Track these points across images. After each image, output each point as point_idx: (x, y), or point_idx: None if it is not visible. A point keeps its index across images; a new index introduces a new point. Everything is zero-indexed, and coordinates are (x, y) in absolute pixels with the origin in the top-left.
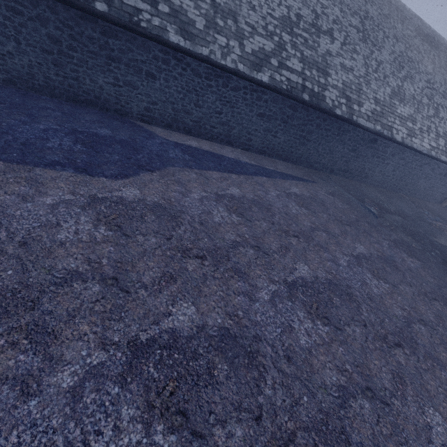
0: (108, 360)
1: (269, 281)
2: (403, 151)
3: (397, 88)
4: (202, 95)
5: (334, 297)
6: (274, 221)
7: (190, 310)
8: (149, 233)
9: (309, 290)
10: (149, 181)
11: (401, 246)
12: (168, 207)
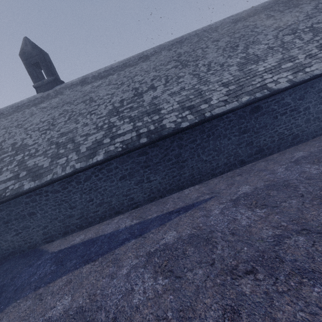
0: None
1: None
2: (310, 86)
3: (243, 59)
4: (70, 199)
5: None
6: None
7: None
8: None
9: None
10: None
11: None
12: None
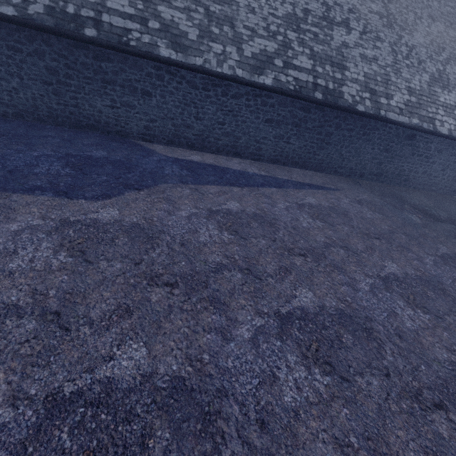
0: (13, 421)
1: (256, 313)
2: (452, 146)
3: (438, 73)
4: (202, 107)
5: (344, 334)
6: (276, 238)
7: (139, 353)
8: (116, 258)
9: (309, 325)
10: (132, 201)
11: (453, 263)
12: (147, 227)
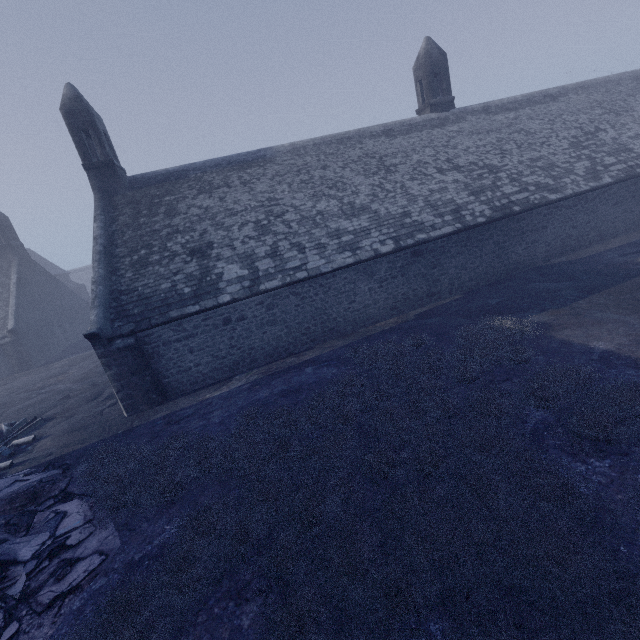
0: None
1: None
2: None
3: None
4: (574, 218)
5: None
6: None
7: None
8: None
9: None
10: None
11: None
12: None
